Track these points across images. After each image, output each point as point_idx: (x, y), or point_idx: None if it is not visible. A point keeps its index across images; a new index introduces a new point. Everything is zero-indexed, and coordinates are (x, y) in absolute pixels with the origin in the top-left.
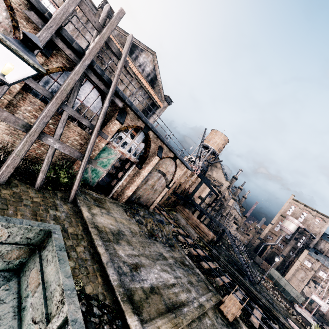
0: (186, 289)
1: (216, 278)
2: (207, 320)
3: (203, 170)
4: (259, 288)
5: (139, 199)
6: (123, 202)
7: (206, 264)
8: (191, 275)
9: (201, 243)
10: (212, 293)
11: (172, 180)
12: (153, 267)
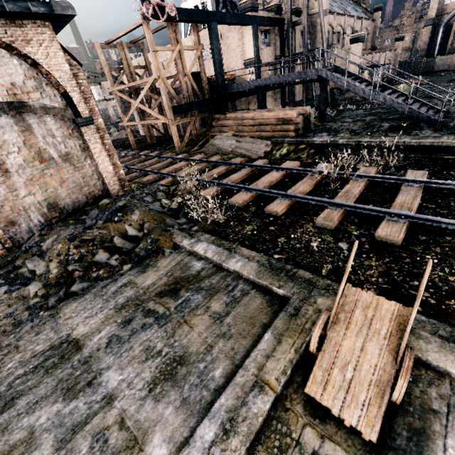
0: None
1: (317, 218)
2: None
3: (228, 4)
4: None
5: (57, 209)
6: (1, 257)
7: (283, 201)
8: (196, 312)
9: (283, 150)
10: (276, 325)
11: (68, 95)
12: None
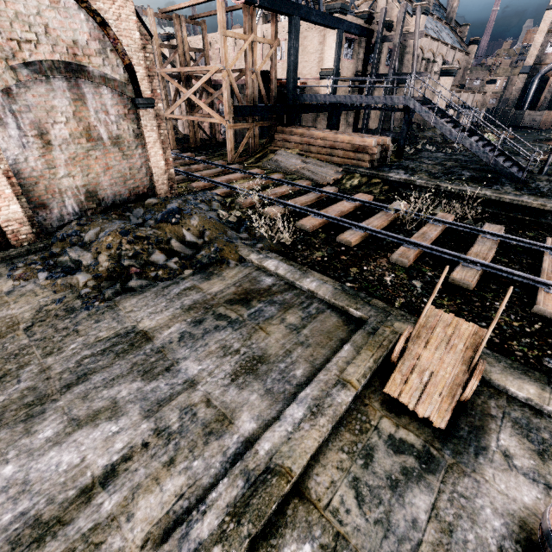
0: (203, 428)
1: (393, 253)
2: (291, 548)
3: None
4: (546, 180)
5: (96, 199)
6: (28, 242)
7: (357, 232)
8: (271, 322)
9: (354, 181)
10: (355, 339)
11: (132, 68)
12: (1, 459)
